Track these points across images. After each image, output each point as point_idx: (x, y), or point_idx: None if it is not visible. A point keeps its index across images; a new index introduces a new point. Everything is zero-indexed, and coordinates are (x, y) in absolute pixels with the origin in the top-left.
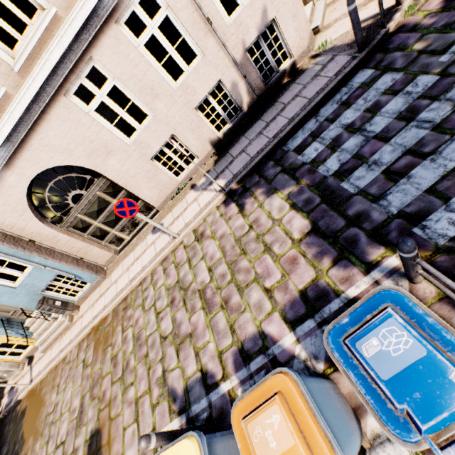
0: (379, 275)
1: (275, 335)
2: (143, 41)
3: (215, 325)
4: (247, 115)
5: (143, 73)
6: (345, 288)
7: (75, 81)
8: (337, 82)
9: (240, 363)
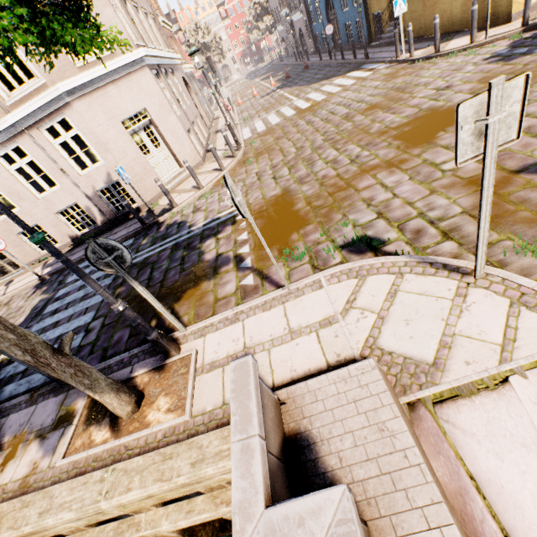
0: None
1: None
2: (14, 168)
3: None
4: (102, 228)
5: (13, 184)
6: None
7: None
8: (122, 238)
9: None
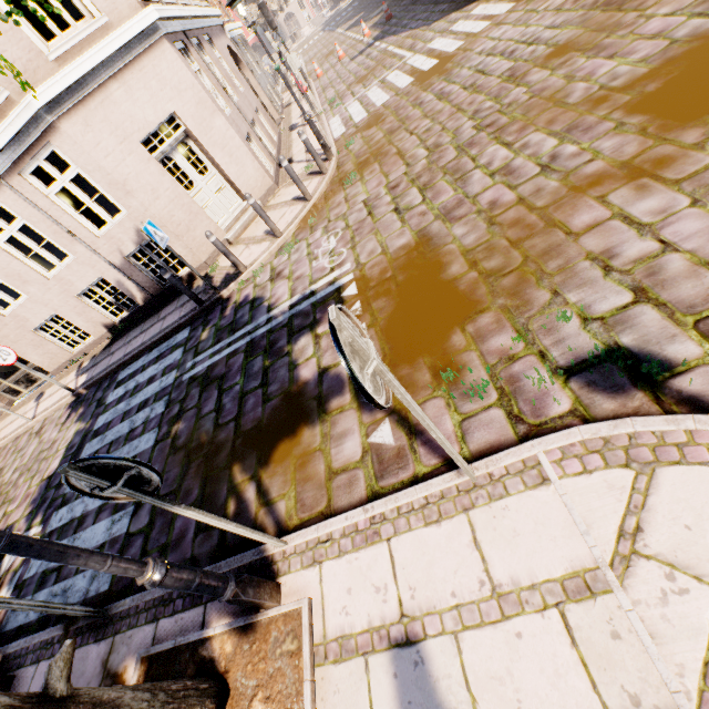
0: None
1: None
2: (3, 239)
3: None
4: (145, 309)
5: (8, 263)
6: None
7: None
8: (174, 328)
9: None
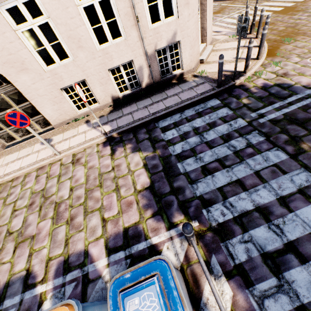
0: (175, 233)
1: (95, 256)
2: (83, 4)
3: (55, 234)
4: (143, 91)
5: (76, 26)
6: (152, 235)
7: (11, 0)
8: (200, 98)
9: (60, 272)
